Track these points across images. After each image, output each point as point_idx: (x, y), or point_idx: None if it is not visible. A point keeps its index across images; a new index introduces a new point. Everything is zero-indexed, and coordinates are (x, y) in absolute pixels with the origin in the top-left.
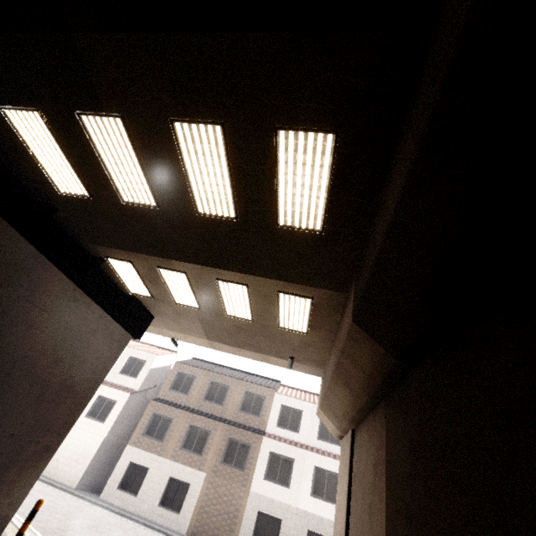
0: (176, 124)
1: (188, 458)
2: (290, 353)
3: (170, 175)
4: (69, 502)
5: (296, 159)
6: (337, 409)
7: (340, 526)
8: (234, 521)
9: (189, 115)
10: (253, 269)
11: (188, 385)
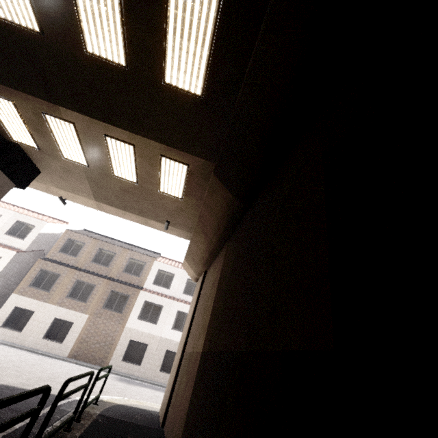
0: None
1: (73, 304)
2: (167, 218)
3: None
4: None
5: (185, 8)
6: (196, 255)
7: (185, 330)
8: (109, 346)
9: None
10: (140, 128)
11: (77, 250)
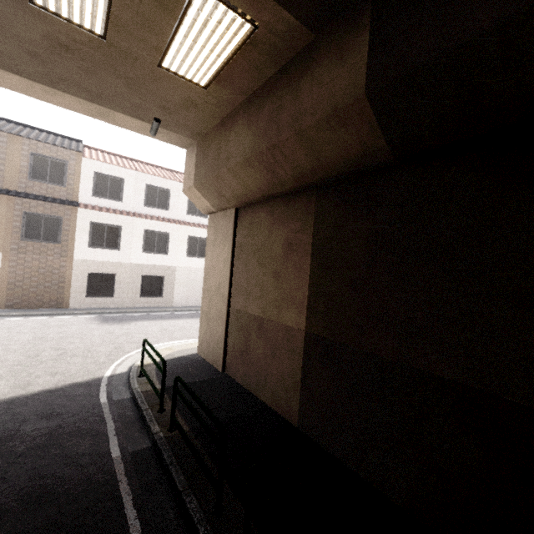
0: None
1: None
2: (156, 113)
3: None
4: None
5: None
6: (231, 191)
7: (219, 281)
8: (61, 286)
9: None
10: None
11: None
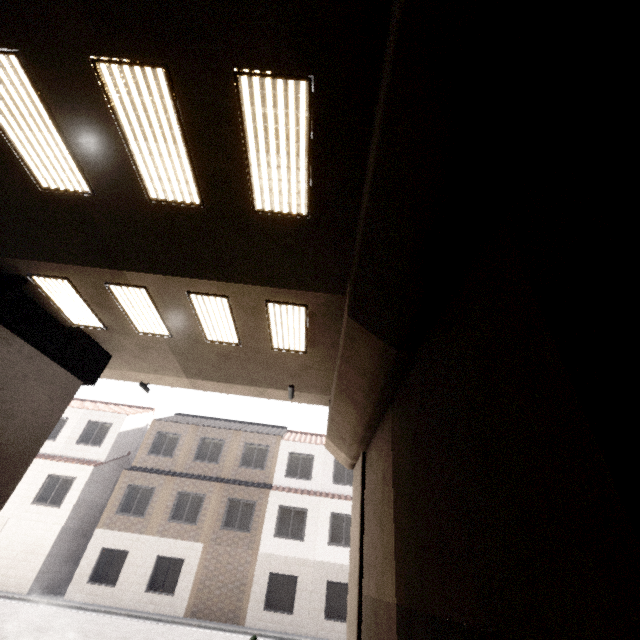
0: (100, 66)
1: (179, 530)
2: (289, 381)
3: (104, 145)
4: (19, 609)
5: (265, 117)
6: (345, 431)
7: (355, 554)
8: (242, 589)
9: (118, 52)
10: (232, 274)
11: (171, 446)
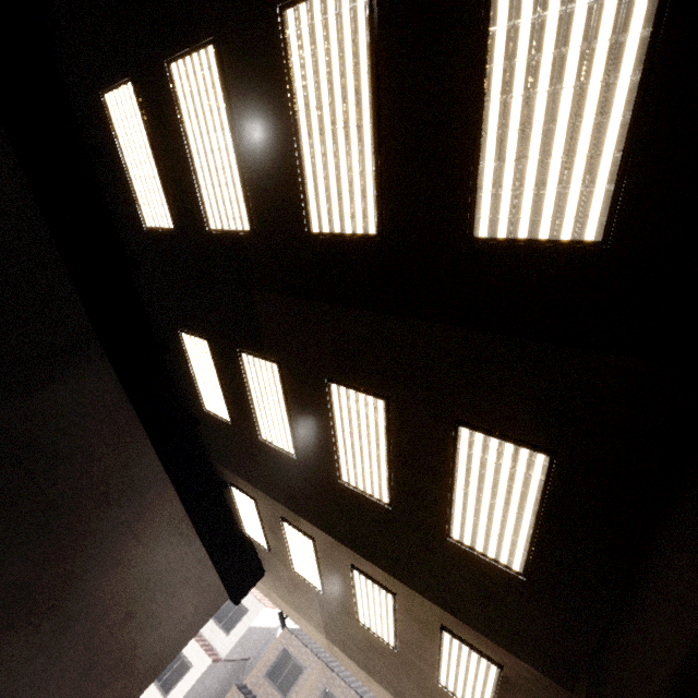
0: (333, 384)
1: None
2: None
3: (317, 429)
4: None
5: (483, 466)
6: None
7: None
8: None
9: (349, 379)
10: (405, 576)
11: (290, 679)
